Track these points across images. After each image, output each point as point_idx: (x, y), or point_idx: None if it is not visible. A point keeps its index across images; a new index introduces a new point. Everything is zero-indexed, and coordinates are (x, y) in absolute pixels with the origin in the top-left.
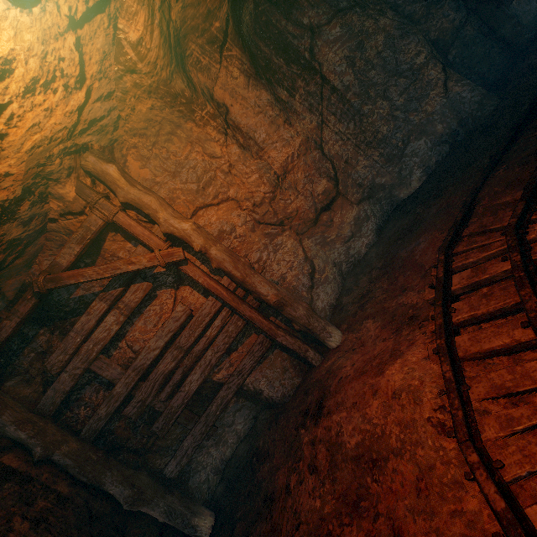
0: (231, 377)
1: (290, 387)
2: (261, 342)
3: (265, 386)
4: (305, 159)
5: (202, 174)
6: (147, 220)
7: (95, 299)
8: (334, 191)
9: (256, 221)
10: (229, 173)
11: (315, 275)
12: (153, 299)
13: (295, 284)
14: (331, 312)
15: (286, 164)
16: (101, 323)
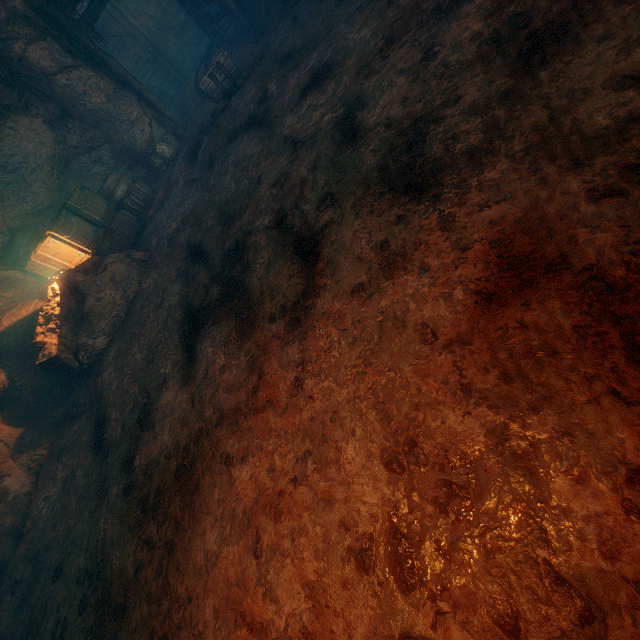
0: (157, 85)
1: (176, 92)
2: (166, 74)
3: (168, 90)
4: (175, 3)
5: (137, 1)
6: (120, 17)
7: (109, 45)
8: (188, 20)
9: (159, 27)
10: (147, 3)
11: (184, 57)
12: (126, 51)
13: (177, 59)
14: (191, 73)
15: (168, 4)
16: (113, 54)
